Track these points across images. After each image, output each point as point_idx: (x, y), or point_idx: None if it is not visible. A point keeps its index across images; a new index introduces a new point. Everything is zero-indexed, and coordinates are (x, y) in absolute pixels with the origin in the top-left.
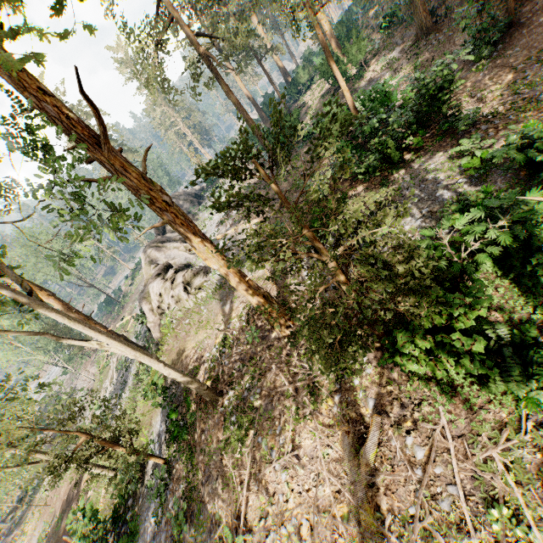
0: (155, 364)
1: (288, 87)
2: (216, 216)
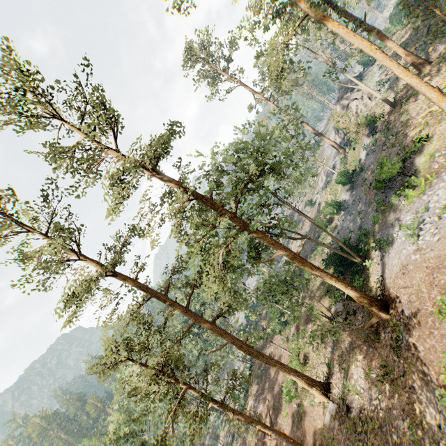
0: (373, 91)
1: None
2: (378, 73)
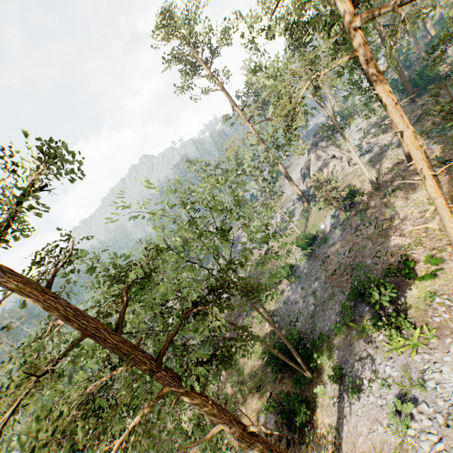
0: (363, 166)
1: (429, 42)
2: (356, 136)
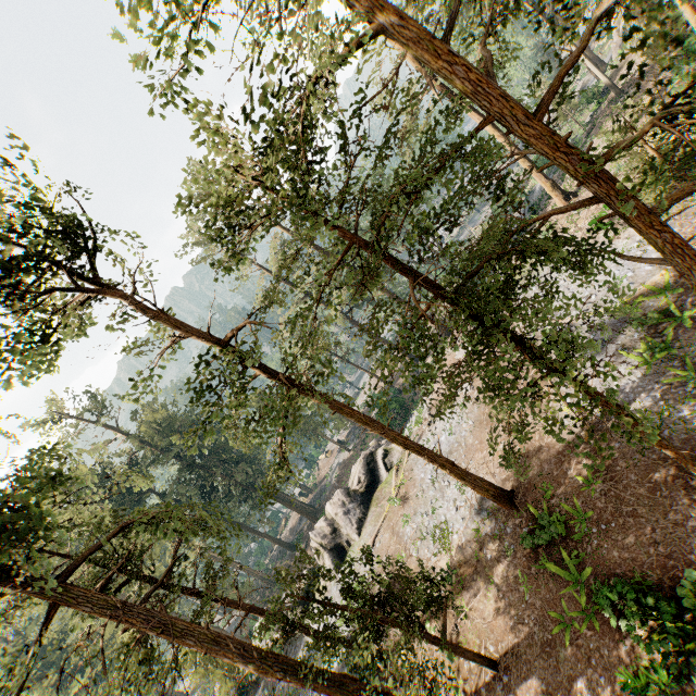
0: (593, 68)
1: None
2: None
